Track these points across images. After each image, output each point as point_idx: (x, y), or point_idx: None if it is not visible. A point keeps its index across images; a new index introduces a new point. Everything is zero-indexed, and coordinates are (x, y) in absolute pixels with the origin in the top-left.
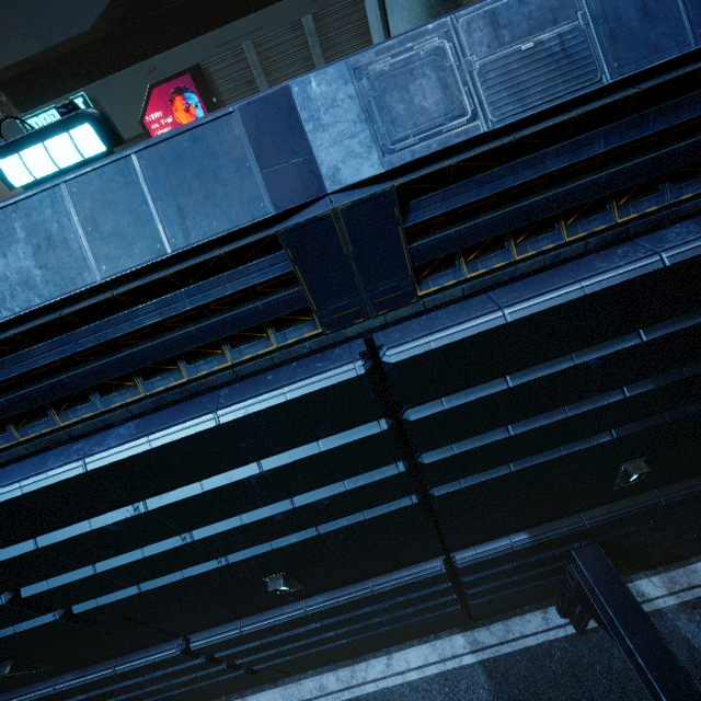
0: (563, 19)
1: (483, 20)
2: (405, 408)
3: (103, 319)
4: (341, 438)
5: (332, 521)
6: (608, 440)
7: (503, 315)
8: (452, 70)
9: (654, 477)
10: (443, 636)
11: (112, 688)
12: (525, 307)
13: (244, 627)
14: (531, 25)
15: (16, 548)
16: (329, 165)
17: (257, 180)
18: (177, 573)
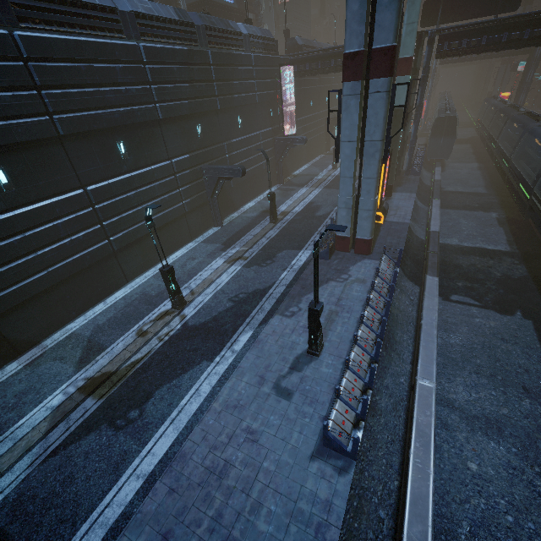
0: (149, 6)
1: (138, 0)
2: (146, 65)
3: (85, 10)
4: (135, 65)
5: (136, 106)
6: (188, 102)
7: (157, 45)
8: (136, 4)
9: (206, 137)
10: (185, 246)
11: (43, 228)
12: (160, 46)
13: (110, 180)
14: (145, 4)
15: (53, 63)
16: (120, 8)
17: (111, 2)
18: (93, 111)
